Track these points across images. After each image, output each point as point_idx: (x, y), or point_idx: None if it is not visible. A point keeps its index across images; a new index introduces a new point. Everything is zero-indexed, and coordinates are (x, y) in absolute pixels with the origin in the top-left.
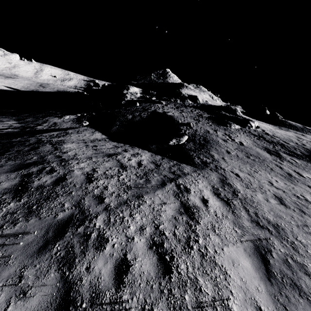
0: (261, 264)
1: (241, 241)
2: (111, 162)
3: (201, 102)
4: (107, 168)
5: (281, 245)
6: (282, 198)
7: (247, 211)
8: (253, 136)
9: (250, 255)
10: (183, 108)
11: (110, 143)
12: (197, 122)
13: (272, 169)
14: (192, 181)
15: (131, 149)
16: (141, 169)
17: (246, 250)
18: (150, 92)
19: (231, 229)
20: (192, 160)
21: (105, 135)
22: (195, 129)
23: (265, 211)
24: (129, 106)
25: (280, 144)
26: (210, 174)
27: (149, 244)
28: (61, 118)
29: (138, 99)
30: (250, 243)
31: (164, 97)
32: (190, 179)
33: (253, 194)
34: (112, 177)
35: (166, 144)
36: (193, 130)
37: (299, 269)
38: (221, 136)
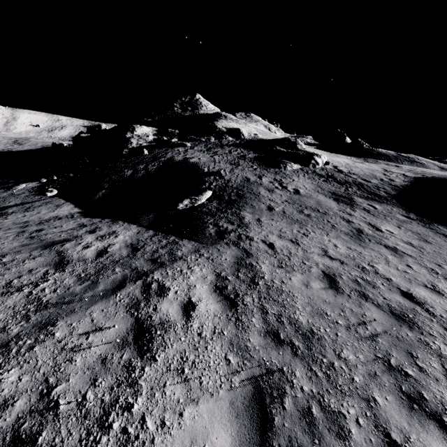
0: (255, 432)
1: (232, 383)
2: (43, 257)
3: (248, 137)
4: (21, 273)
5: (308, 375)
6: (334, 276)
7: (264, 313)
8: (318, 177)
9: (237, 415)
10: (218, 148)
11: (75, 221)
12: (234, 167)
13: (333, 227)
14: (180, 271)
15: (107, 226)
16: (98, 263)
17: (235, 403)
18: (170, 131)
19: (219, 359)
20: (202, 230)
21: (80, 207)
22: (228, 179)
23: (298, 307)
24: (133, 156)
25: (357, 184)
26: (222, 251)
27: (0, 446)
28: (10, 189)
29: (150, 144)
30: (248, 384)
31: (190, 136)
32: (180, 267)
33: (287, 276)
34: (20, 290)
35: (173, 209)
36: (223, 181)
37: (328, 427)
38: (267, 184)
